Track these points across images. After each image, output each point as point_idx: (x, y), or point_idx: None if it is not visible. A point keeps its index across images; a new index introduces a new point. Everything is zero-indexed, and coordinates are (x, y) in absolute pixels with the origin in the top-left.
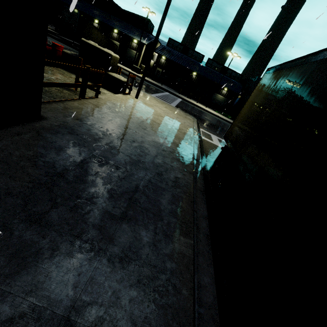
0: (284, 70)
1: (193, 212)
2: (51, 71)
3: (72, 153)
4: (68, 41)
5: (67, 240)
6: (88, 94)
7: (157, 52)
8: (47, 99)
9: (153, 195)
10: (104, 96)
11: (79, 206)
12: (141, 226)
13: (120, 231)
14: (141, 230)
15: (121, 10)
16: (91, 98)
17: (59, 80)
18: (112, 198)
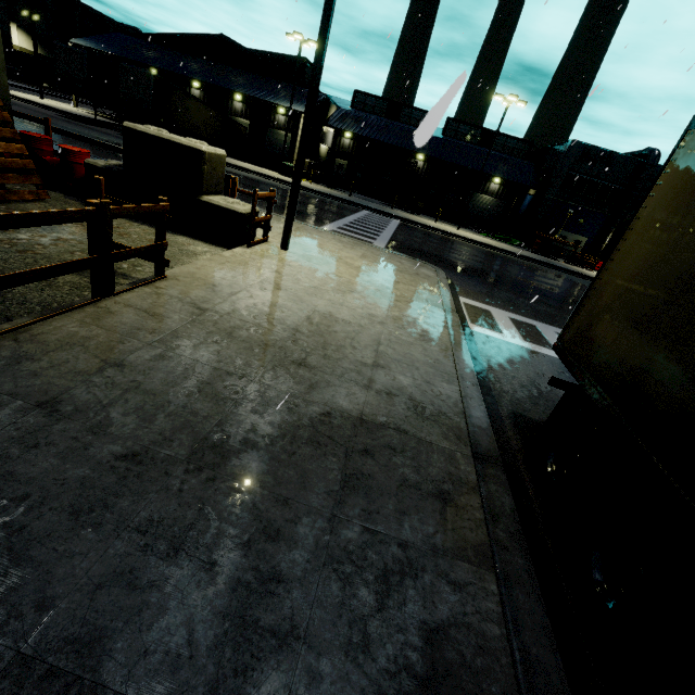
0: None
1: None
2: None
3: None
4: None
5: None
6: (142, 269)
7: (331, 125)
8: None
9: None
10: (188, 268)
11: None
12: None
13: None
14: None
15: (245, 52)
16: (138, 288)
17: (62, 244)
18: None
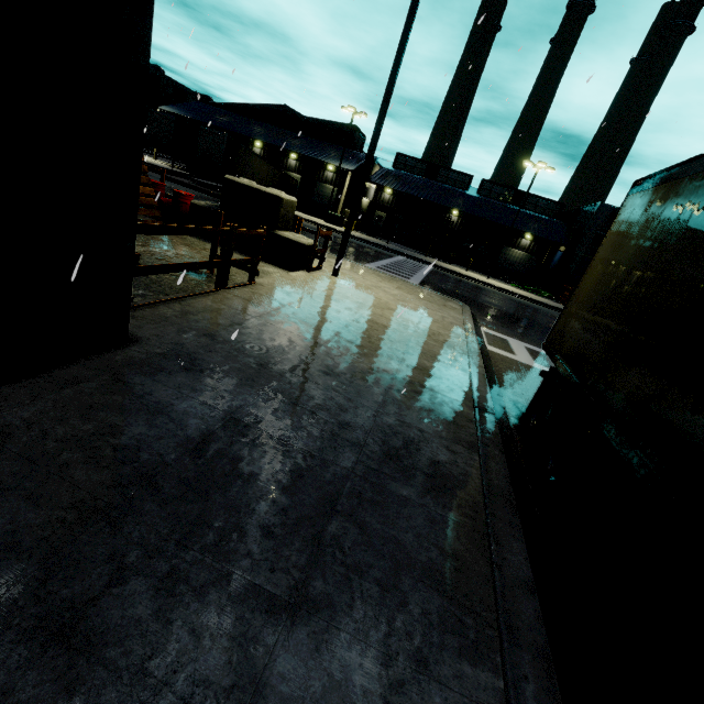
0: (686, 179)
1: (491, 569)
2: (168, 243)
3: (183, 419)
4: (208, 185)
5: (132, 700)
6: (236, 278)
7: (374, 182)
8: (151, 298)
9: (376, 522)
10: (268, 280)
11: (183, 573)
12: (347, 631)
13: (287, 653)
14: (345, 645)
15: (303, 119)
16: (239, 287)
17: (181, 257)
18: (270, 540)
